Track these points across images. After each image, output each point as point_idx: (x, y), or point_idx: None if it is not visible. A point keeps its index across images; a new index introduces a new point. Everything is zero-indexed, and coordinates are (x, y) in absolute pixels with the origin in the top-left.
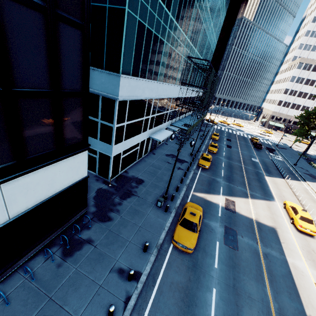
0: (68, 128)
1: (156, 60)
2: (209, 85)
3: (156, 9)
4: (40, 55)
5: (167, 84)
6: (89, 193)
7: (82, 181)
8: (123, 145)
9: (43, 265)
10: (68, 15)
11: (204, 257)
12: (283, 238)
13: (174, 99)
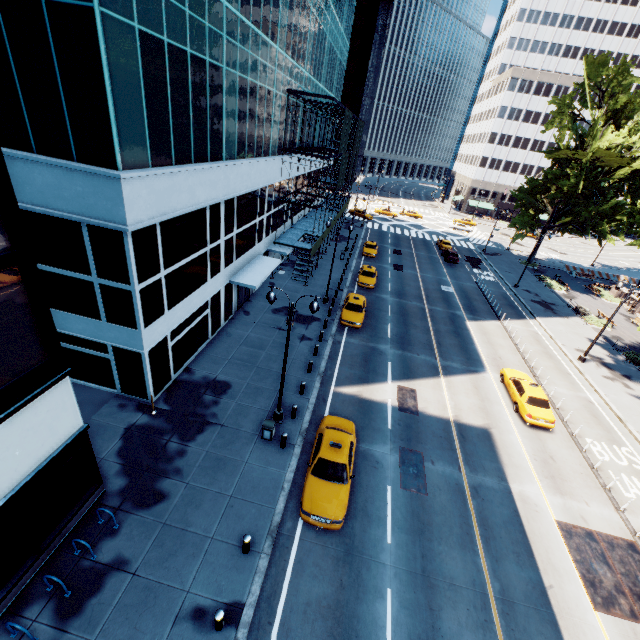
0: None
1: (211, 116)
2: (344, 144)
3: None
4: None
5: (249, 162)
6: (106, 445)
7: (74, 441)
8: (169, 319)
9: None
10: None
11: (366, 527)
12: (502, 445)
13: (272, 188)
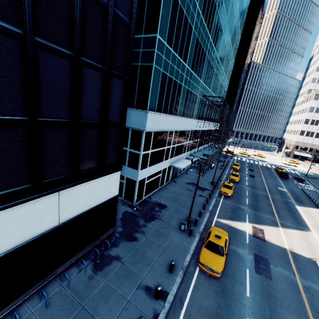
0: (108, 151)
1: (176, 100)
2: (225, 118)
3: (175, 63)
4: (98, 98)
5: (186, 118)
6: (116, 215)
7: (114, 199)
8: (147, 171)
9: (76, 276)
10: (117, 72)
11: (234, 284)
12: None
13: (192, 131)
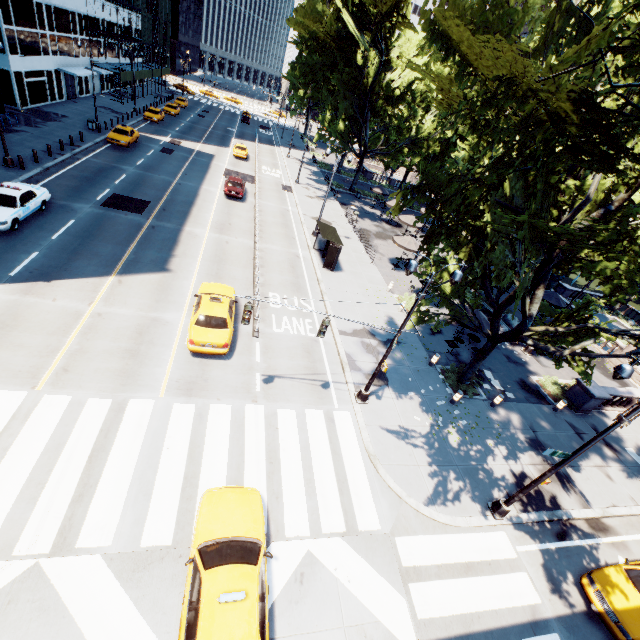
0: None
1: None
2: (142, 3)
3: None
4: None
5: None
6: None
7: None
8: (22, 62)
9: None
10: None
11: (139, 152)
12: (218, 158)
13: (81, 17)
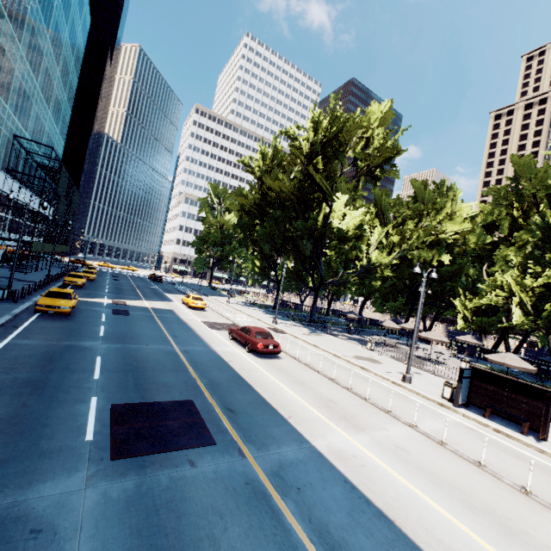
0: None
1: None
2: (62, 190)
3: None
4: None
5: None
6: None
7: None
8: None
9: None
10: None
11: (88, 318)
12: (178, 312)
13: None
